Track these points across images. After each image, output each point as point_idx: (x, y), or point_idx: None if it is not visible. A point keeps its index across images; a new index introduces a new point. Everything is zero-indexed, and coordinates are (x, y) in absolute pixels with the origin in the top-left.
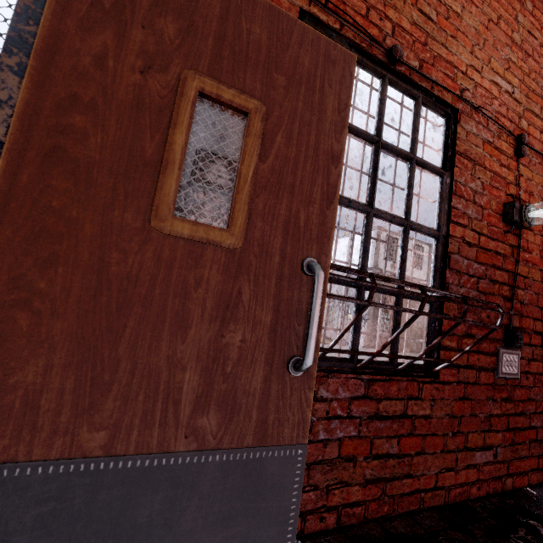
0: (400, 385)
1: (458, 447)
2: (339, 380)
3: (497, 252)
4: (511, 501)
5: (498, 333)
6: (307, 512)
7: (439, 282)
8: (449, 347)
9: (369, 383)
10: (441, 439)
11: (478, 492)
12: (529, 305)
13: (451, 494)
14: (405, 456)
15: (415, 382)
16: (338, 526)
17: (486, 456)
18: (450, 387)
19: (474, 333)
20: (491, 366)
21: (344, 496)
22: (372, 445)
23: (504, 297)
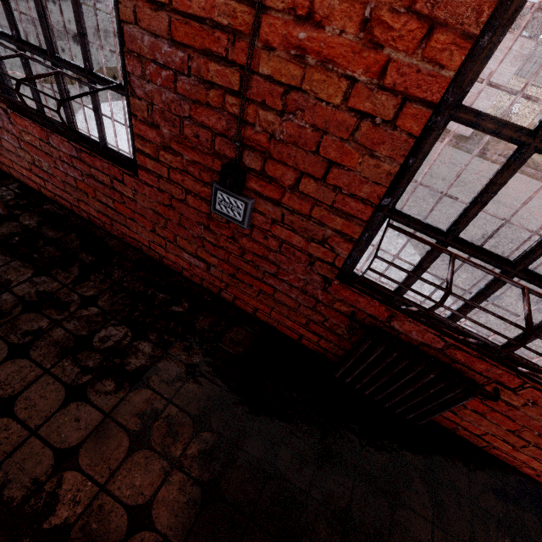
0: (105, 165)
1: (168, 238)
2: (60, 139)
3: (218, 22)
4: (208, 298)
5: (217, 165)
6: (73, 204)
7: (125, 70)
8: (145, 152)
9: (80, 151)
10: (151, 223)
11: (193, 278)
12: (293, 146)
13: (166, 261)
14: (123, 215)
15: (117, 168)
16: (91, 221)
17: (200, 263)
18: (153, 190)
19: (177, 149)
20: (205, 196)
21: (89, 210)
22: (97, 194)
23: (230, 115)
